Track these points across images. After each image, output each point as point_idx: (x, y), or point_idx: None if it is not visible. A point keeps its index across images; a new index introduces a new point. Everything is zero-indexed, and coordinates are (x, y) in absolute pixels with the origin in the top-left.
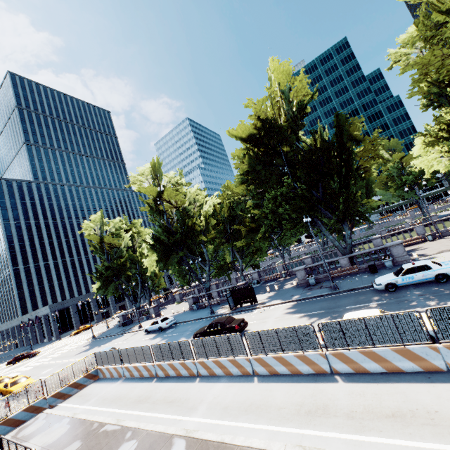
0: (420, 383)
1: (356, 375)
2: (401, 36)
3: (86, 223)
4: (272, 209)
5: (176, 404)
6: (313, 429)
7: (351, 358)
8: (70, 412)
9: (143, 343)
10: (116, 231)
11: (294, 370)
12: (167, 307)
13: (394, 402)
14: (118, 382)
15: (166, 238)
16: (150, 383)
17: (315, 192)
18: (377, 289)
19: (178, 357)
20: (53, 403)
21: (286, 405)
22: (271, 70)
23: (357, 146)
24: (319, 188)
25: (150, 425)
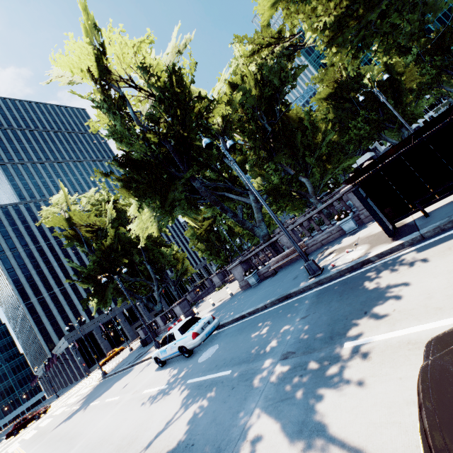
0: None
1: None
2: None
3: (46, 209)
4: None
5: None
6: None
7: None
8: None
9: (132, 419)
10: (93, 207)
11: None
12: (206, 299)
13: None
14: None
15: (142, 148)
16: None
17: None
18: None
19: None
20: None
21: None
22: None
23: None
24: None
25: None
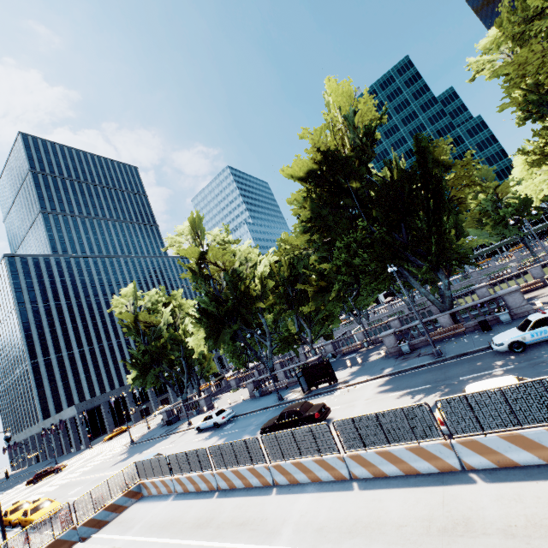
0: None
1: (500, 470)
2: (481, 41)
3: (116, 299)
4: (345, 260)
5: (249, 528)
6: None
7: (489, 446)
8: (108, 546)
9: (195, 445)
10: (152, 306)
11: (408, 470)
12: (221, 397)
13: None
14: (168, 500)
15: (214, 309)
16: (210, 499)
17: (397, 235)
18: (499, 350)
19: (246, 461)
20: (86, 534)
21: (407, 521)
22: (328, 94)
23: (446, 173)
24: (402, 230)
25: None
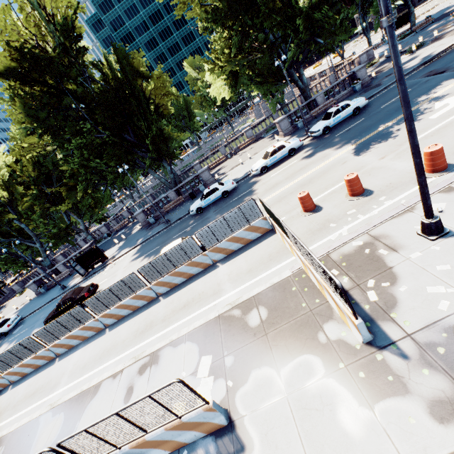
0: (200, 278)
1: (171, 290)
2: None
3: None
4: (83, 163)
5: (39, 392)
6: (143, 342)
7: (166, 281)
8: None
9: None
10: None
11: (134, 308)
12: (7, 304)
13: (186, 298)
14: None
15: None
16: (5, 394)
17: (126, 134)
18: (192, 214)
19: (28, 355)
20: None
21: (128, 336)
22: None
23: (147, 82)
24: (129, 130)
25: (14, 426)
